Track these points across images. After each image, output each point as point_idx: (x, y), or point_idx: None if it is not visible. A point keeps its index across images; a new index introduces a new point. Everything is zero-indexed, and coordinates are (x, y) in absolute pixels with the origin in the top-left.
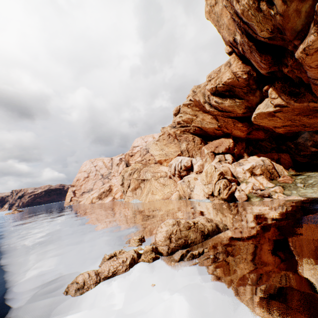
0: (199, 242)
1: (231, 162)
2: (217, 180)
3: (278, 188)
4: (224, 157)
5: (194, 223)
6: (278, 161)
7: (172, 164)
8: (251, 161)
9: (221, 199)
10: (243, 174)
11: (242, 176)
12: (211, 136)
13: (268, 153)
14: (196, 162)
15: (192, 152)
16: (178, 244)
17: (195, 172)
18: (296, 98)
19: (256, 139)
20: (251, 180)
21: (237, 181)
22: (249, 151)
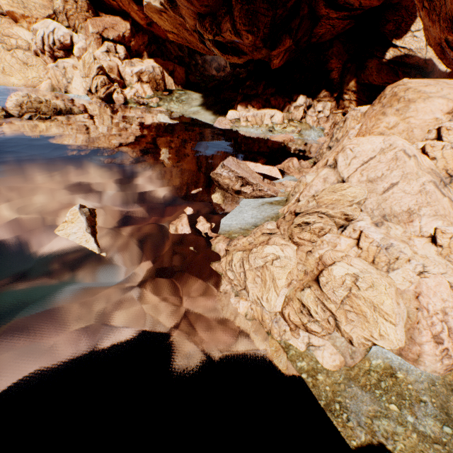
0: (52, 116)
1: (123, 58)
2: (97, 75)
3: (155, 100)
4: (116, 48)
5: (47, 101)
6: (173, 74)
7: (38, 30)
8: (144, 65)
9: (99, 99)
10: (131, 78)
11: (130, 80)
12: (106, 5)
13: (166, 62)
14: (78, 42)
15: (74, 21)
16: (30, 112)
17: (76, 58)
18: (171, 6)
19: (160, 37)
20: (136, 86)
21: (124, 84)
22: (152, 52)
